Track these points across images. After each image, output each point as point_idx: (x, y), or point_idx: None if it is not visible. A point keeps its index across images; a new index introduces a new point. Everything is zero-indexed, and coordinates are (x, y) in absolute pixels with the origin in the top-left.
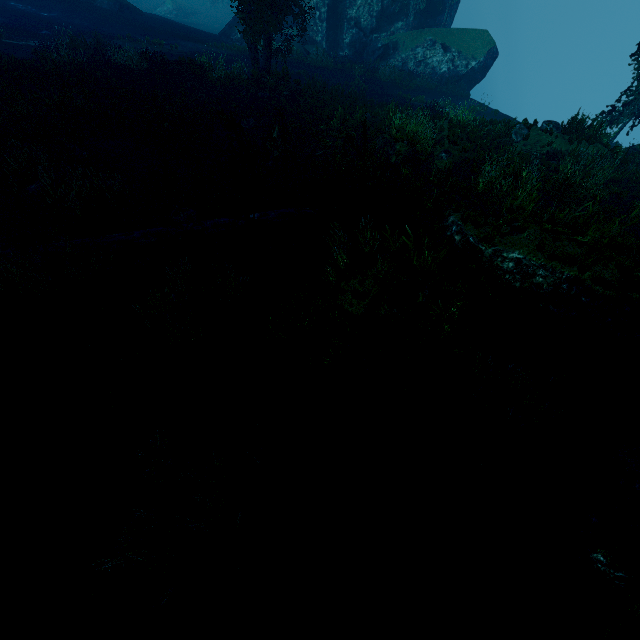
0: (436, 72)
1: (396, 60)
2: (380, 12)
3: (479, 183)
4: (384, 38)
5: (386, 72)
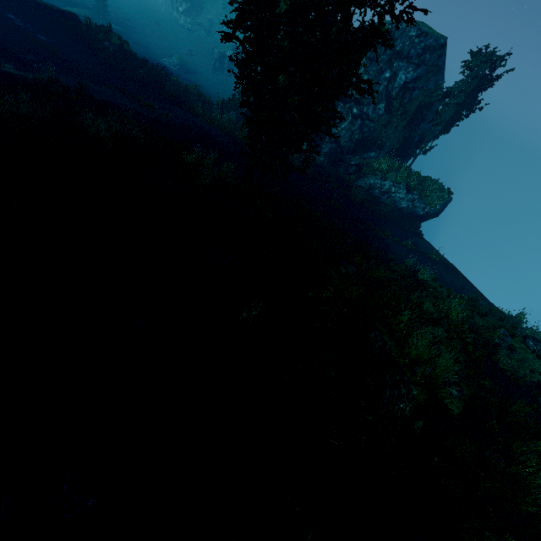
0: (397, 204)
1: (364, 182)
2: (359, 140)
3: (510, 472)
4: (357, 160)
5: (358, 196)
